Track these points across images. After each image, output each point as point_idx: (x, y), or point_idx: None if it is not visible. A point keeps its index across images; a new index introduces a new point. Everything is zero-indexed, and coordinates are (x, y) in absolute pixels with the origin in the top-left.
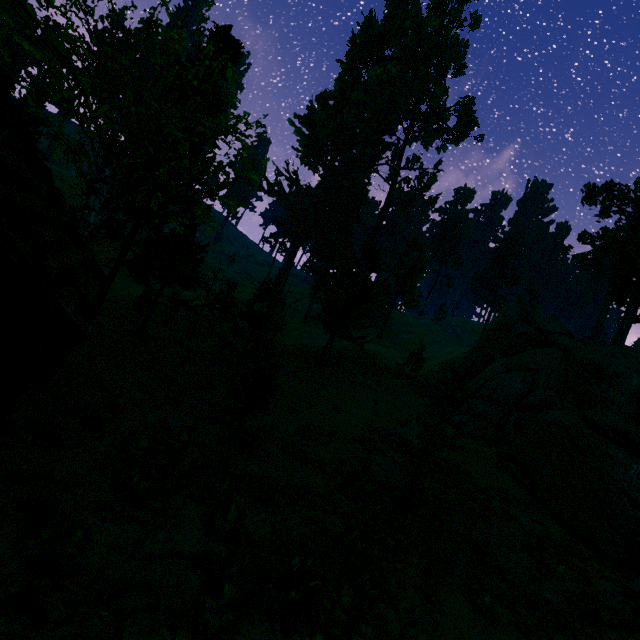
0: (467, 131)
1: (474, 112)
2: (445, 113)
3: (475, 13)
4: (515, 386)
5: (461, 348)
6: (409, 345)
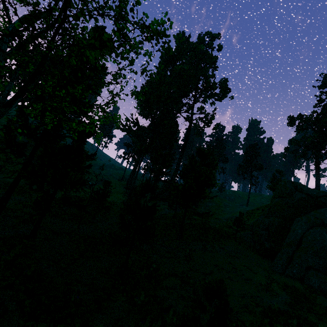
0: (226, 94)
1: (227, 85)
2: (215, 85)
3: (219, 44)
4: (326, 239)
5: (247, 209)
6: (214, 209)
